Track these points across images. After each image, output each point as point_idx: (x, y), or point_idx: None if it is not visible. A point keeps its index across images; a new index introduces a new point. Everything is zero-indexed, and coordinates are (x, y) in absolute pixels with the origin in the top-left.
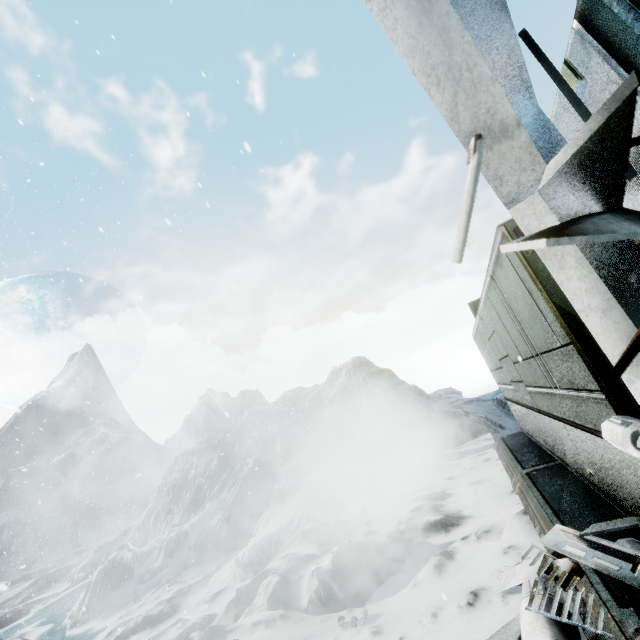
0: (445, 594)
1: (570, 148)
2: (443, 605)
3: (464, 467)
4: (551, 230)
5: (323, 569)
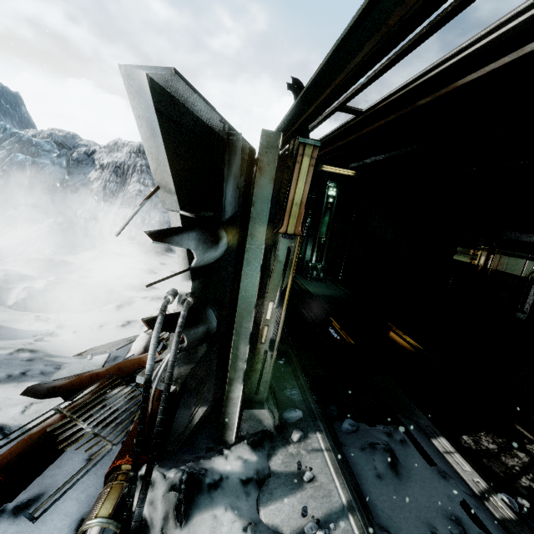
0: (114, 319)
1: (185, 213)
2: (109, 323)
3: (176, 261)
4: (169, 232)
5: (35, 288)
